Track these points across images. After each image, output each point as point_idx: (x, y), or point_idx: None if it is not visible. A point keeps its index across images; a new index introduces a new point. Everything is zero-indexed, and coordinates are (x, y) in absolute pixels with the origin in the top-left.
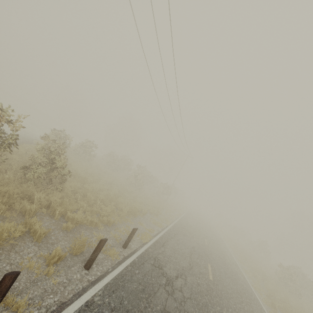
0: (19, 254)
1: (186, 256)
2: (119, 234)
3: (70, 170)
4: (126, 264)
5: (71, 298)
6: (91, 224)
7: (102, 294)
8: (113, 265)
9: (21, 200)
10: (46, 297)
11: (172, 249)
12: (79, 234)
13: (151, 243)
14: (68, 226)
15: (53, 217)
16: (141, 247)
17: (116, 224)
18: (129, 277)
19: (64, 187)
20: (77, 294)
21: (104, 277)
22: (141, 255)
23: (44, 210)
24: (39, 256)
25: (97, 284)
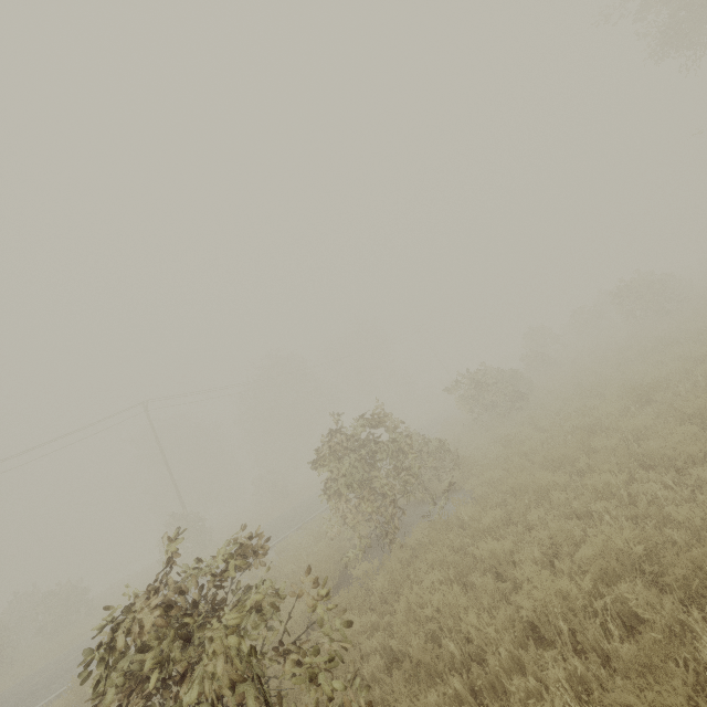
0: None
1: None
2: None
3: None
4: None
5: None
6: None
7: None
8: None
9: None
10: None
11: None
12: None
13: None
14: None
15: None
16: None
17: None
18: None
19: None
20: None
21: None
22: None
23: None
24: None
25: None
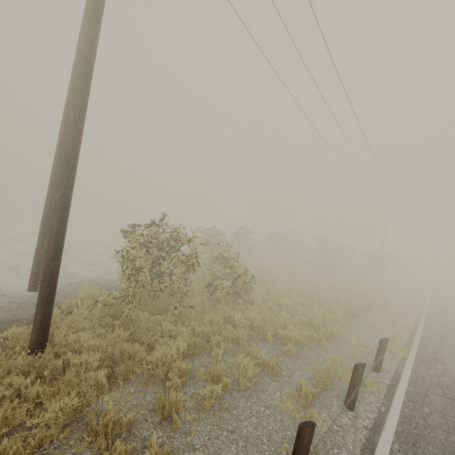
0: (267, 394)
1: None
2: (354, 349)
3: None
4: (400, 399)
5: (362, 454)
6: (311, 342)
7: (401, 449)
8: (381, 401)
9: (224, 325)
10: (331, 452)
11: None
12: (306, 358)
13: (413, 358)
14: (290, 350)
15: (265, 340)
16: (401, 367)
17: (340, 335)
18: (421, 420)
19: (251, 297)
20: (366, 448)
21: (383, 421)
22: (411, 380)
23: (250, 332)
24: (286, 394)
25: (382, 433)
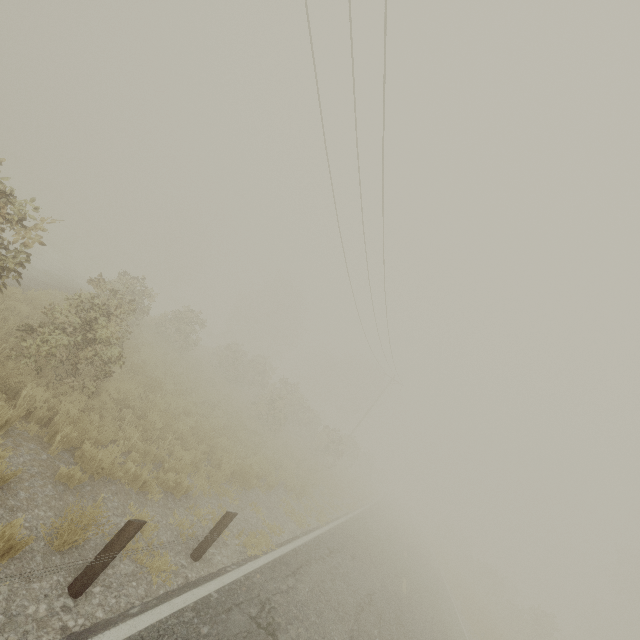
0: None
1: (347, 613)
2: (195, 520)
3: (132, 359)
4: (183, 604)
5: None
6: (133, 483)
7: None
8: (149, 598)
9: None
10: None
11: (316, 587)
12: (94, 499)
13: (267, 560)
14: (73, 475)
15: (48, 447)
16: (238, 565)
17: (195, 497)
18: None
19: (103, 387)
20: None
21: (110, 626)
22: (230, 585)
23: (34, 426)
24: None
25: None
